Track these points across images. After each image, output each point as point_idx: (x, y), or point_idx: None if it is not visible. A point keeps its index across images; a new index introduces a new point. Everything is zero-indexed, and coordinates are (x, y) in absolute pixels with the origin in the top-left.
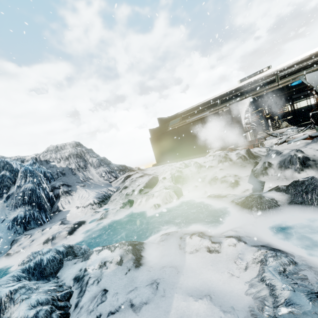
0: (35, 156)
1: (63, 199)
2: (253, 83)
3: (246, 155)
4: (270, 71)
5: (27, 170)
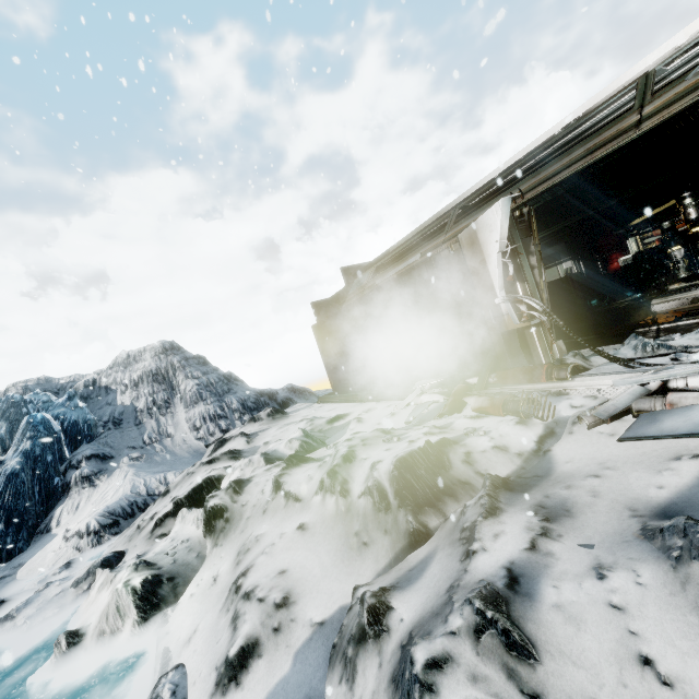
0: (96, 376)
1: (72, 498)
2: (578, 126)
3: (390, 488)
4: (652, 58)
5: (31, 422)
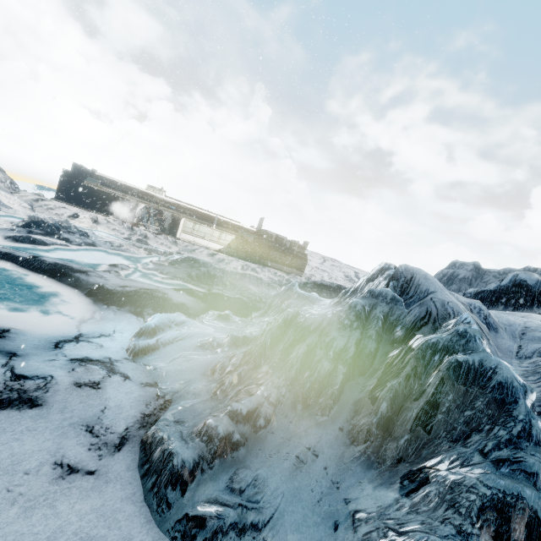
0: None
1: None
2: (152, 196)
3: (131, 228)
4: (162, 196)
5: None
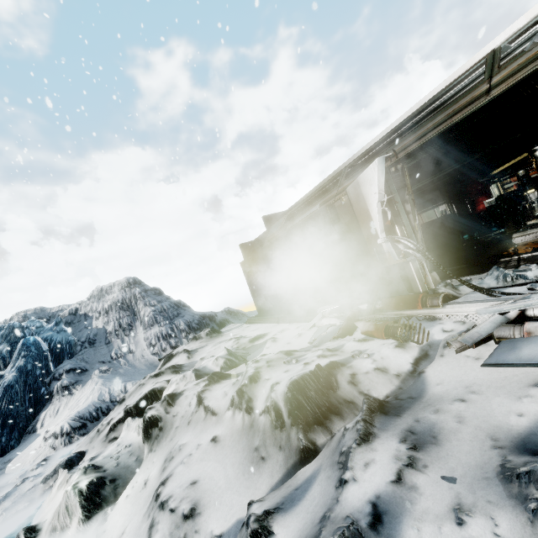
0: (78, 305)
1: (54, 404)
2: (441, 97)
3: (285, 408)
4: (499, 39)
5: (25, 344)
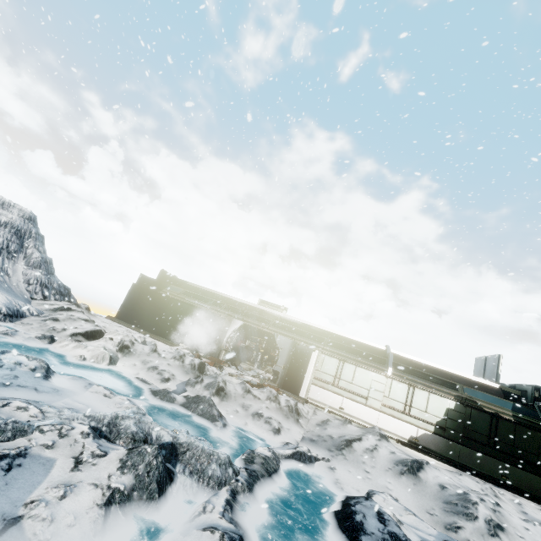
0: None
1: None
2: (261, 312)
3: (197, 366)
4: (278, 312)
5: None
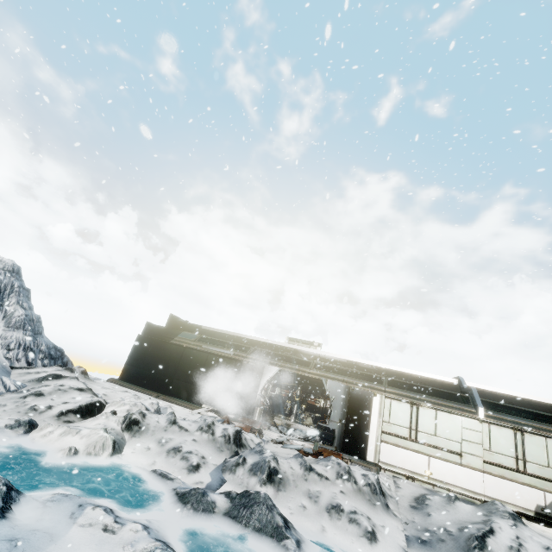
0: None
1: None
2: (294, 352)
3: (232, 437)
4: (314, 350)
5: None
